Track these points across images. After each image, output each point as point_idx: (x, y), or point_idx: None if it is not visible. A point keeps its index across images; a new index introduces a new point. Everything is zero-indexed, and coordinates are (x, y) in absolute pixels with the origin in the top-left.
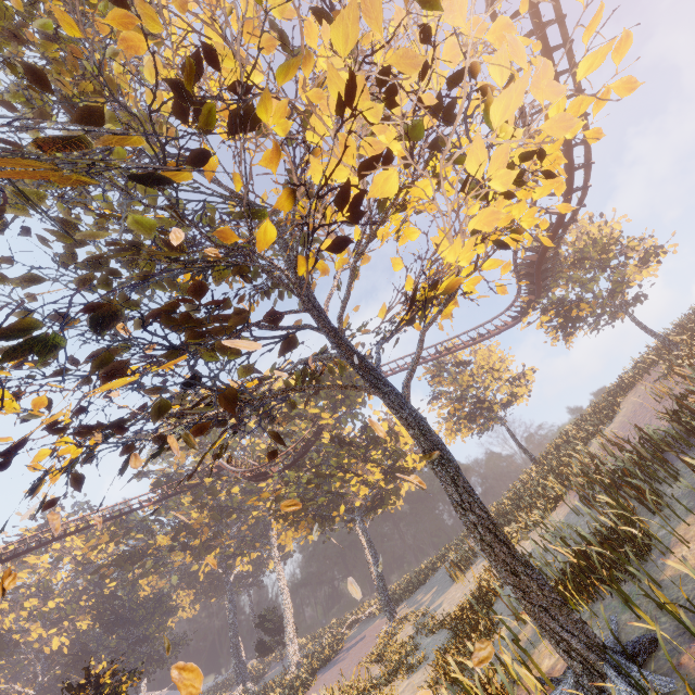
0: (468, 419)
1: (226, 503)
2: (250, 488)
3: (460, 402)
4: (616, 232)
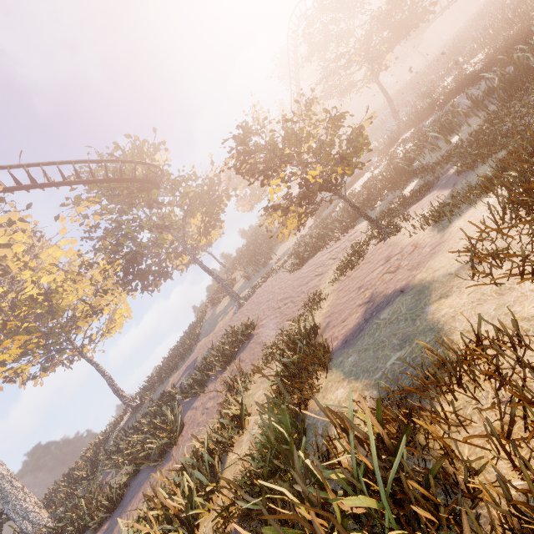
0: None
1: None
2: None
3: None
4: None
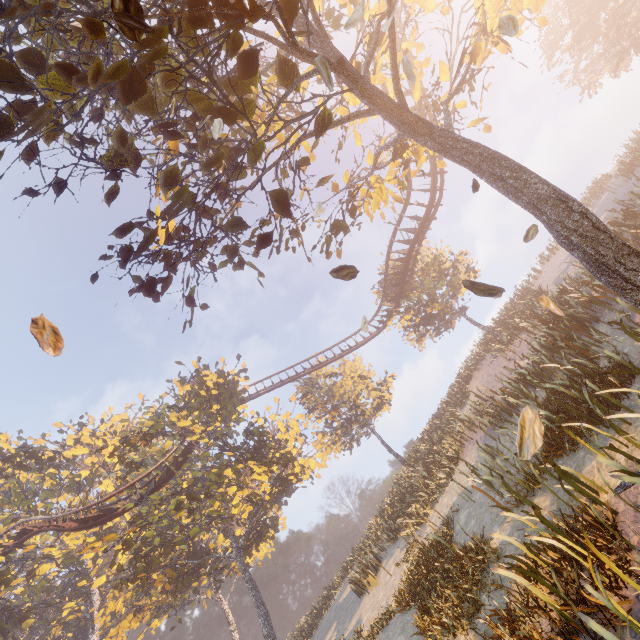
0: (345, 426)
1: (22, 594)
2: (68, 562)
3: (337, 409)
4: (445, 256)
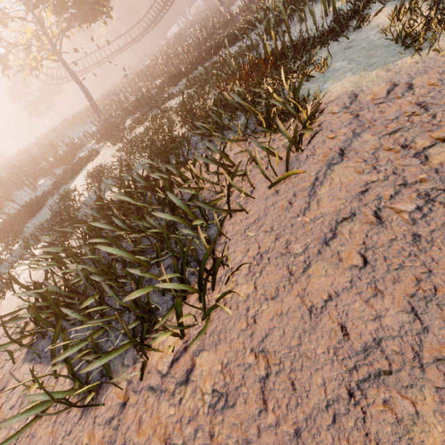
0: None
1: None
2: None
3: None
4: None
